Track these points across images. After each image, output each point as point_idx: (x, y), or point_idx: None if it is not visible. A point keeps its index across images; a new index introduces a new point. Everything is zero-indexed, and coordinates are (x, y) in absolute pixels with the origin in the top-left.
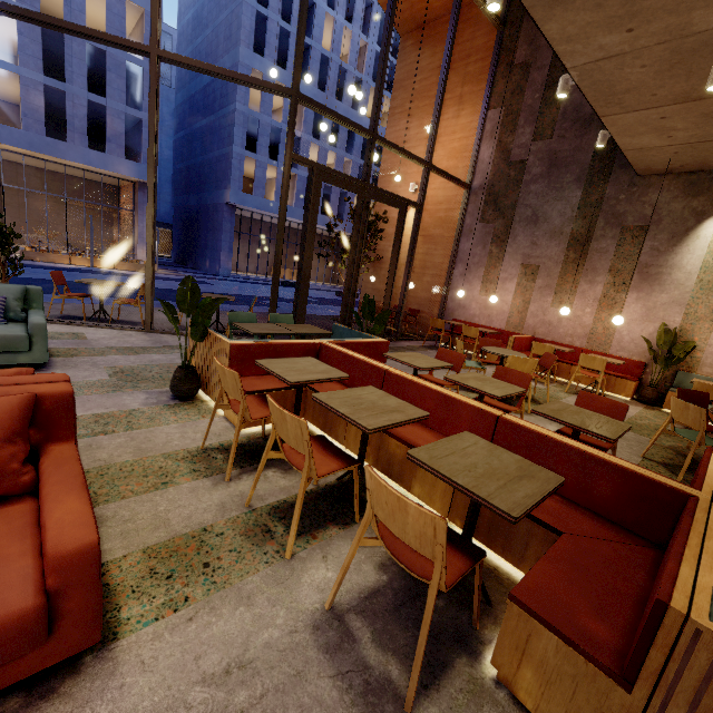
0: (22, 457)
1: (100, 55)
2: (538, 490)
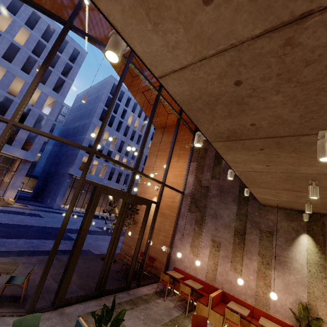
0: None
1: (28, 110)
2: None
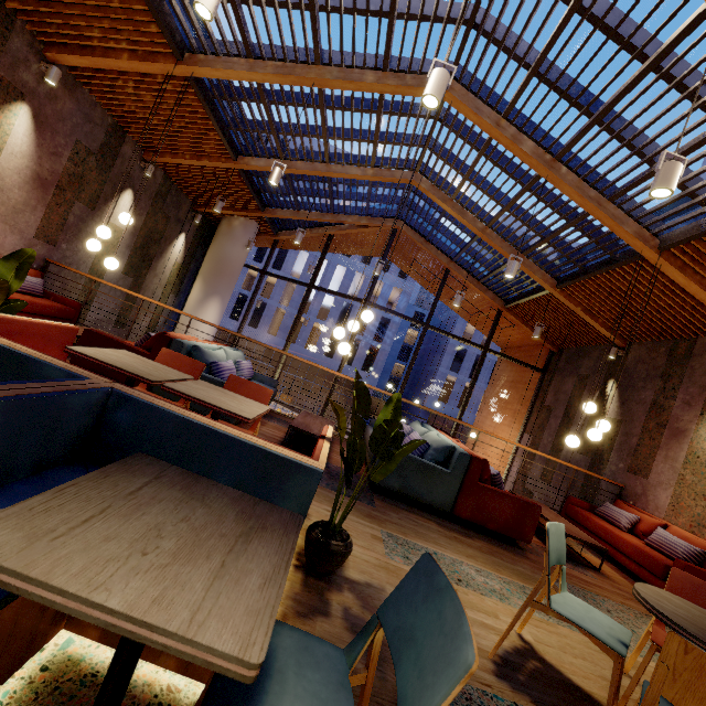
0: None
1: None
2: None
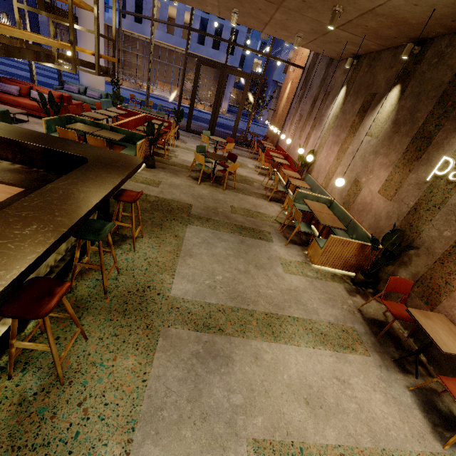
0: (58, 101)
1: None
2: (92, 116)
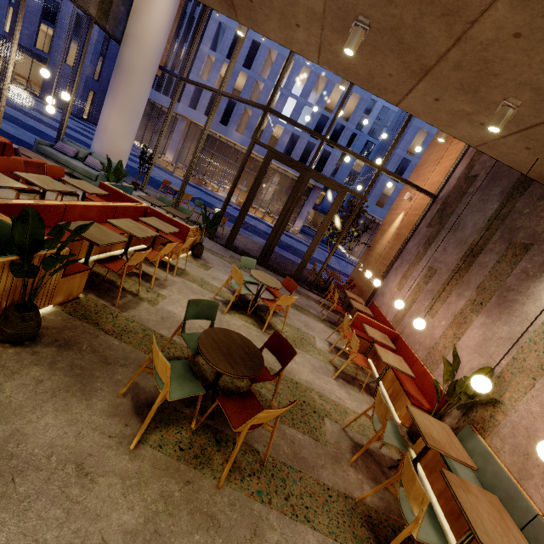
0: None
1: (327, 120)
2: None
